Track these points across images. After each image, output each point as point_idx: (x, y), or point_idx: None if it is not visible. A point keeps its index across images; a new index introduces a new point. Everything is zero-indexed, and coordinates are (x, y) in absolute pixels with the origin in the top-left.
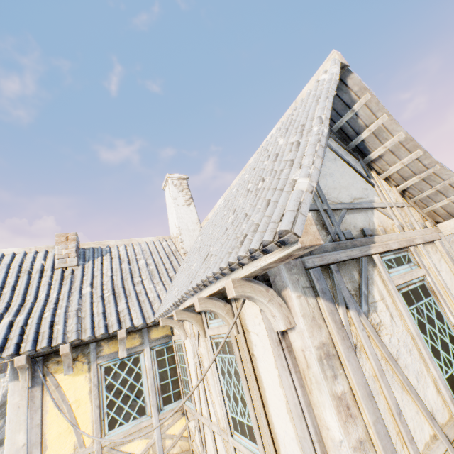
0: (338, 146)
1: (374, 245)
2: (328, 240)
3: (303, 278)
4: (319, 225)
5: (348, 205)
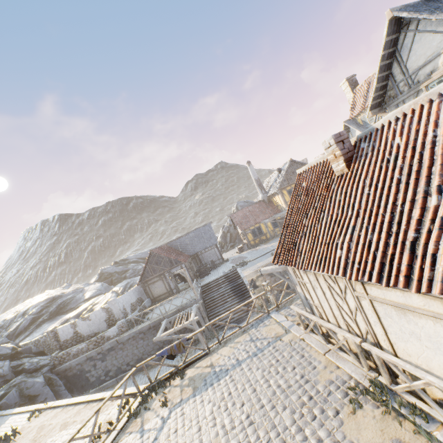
0: (426, 22)
1: (422, 85)
2: (406, 90)
3: (392, 109)
4: (404, 86)
5: (420, 67)
